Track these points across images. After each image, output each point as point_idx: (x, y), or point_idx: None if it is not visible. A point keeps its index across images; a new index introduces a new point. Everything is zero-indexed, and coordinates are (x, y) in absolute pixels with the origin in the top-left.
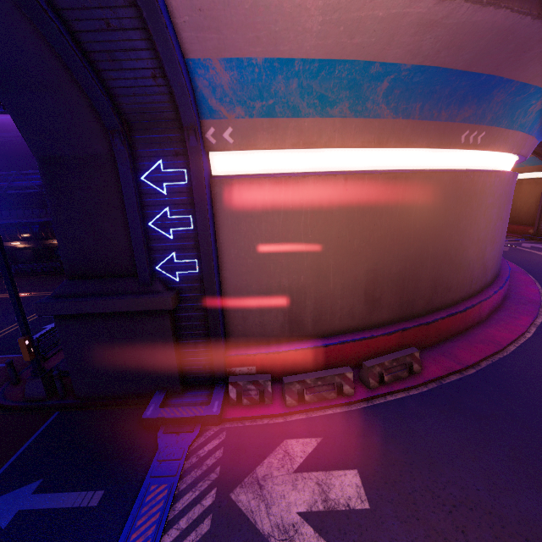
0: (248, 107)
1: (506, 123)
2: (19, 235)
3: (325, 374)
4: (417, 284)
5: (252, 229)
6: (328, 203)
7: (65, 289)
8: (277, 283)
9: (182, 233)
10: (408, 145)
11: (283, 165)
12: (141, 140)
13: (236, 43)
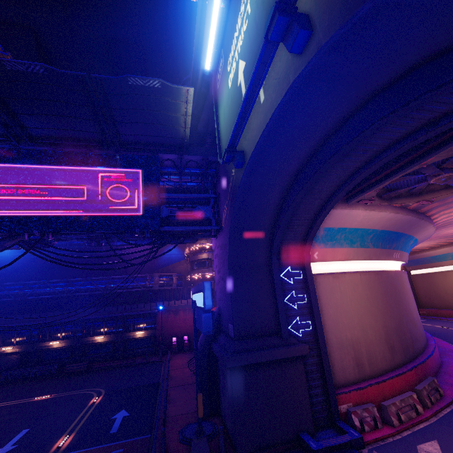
0: (325, 244)
1: (404, 249)
2: (14, 338)
3: (403, 397)
4: (404, 335)
5: (327, 302)
6: (356, 287)
7: (238, 346)
8: (345, 336)
9: (301, 305)
10: (378, 259)
11: (331, 268)
12: (281, 257)
13: (332, 223)
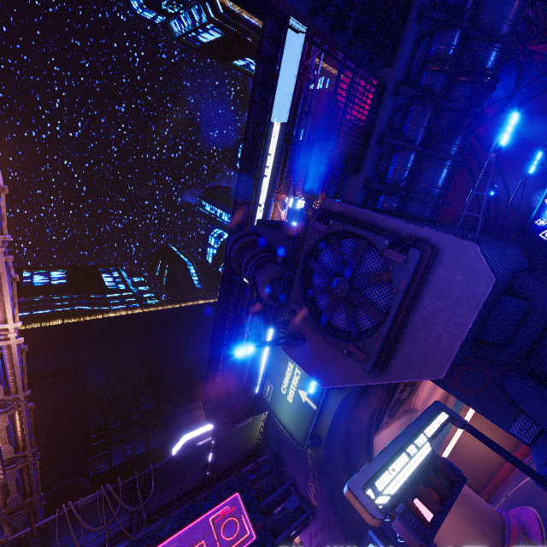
0: None
1: None
2: None
3: None
4: (481, 515)
5: None
6: None
7: None
8: (453, 545)
9: None
10: None
11: None
12: None
13: (377, 450)
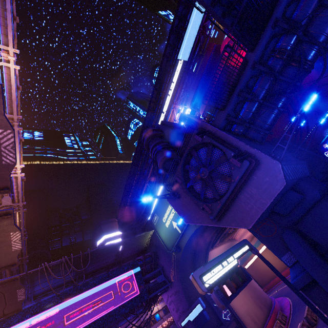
0: None
1: None
2: None
3: (275, 324)
4: (260, 298)
5: None
6: None
7: None
8: (242, 311)
9: None
10: None
11: None
12: None
13: (210, 258)
